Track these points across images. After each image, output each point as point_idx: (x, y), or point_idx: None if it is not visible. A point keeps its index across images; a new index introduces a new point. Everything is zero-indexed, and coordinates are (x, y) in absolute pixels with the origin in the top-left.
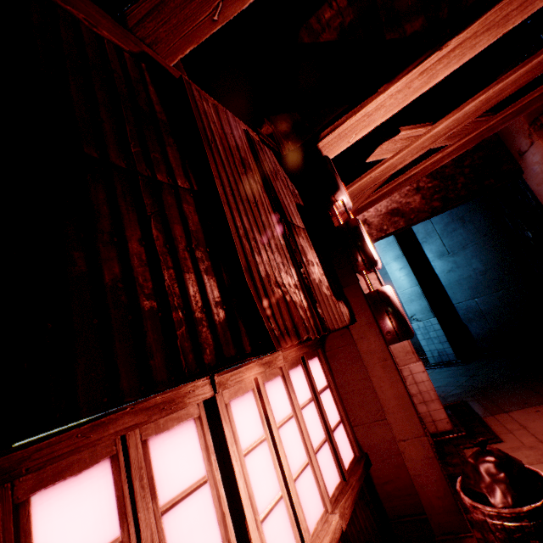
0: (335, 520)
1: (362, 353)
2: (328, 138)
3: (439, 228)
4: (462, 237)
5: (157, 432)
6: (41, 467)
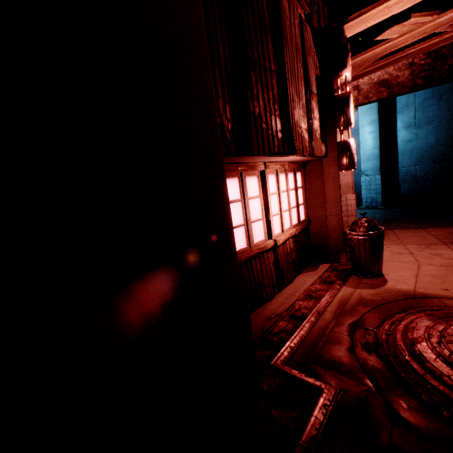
0: (294, 229)
1: (325, 174)
2: (353, 22)
3: (418, 102)
4: (432, 114)
5: (247, 176)
6: (227, 171)
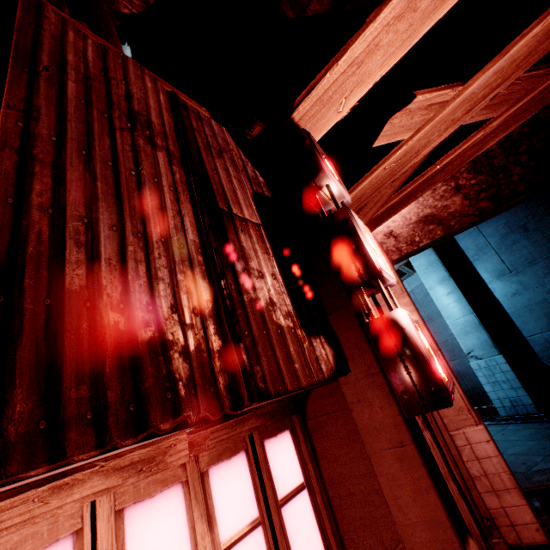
0: None
1: (361, 428)
2: (305, 105)
3: (494, 241)
4: (527, 251)
5: None
6: None
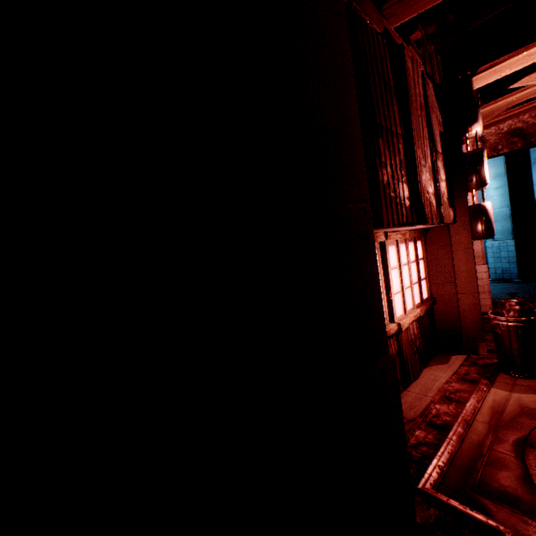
0: (418, 310)
1: (453, 243)
2: (484, 73)
3: None
4: None
5: None
6: None
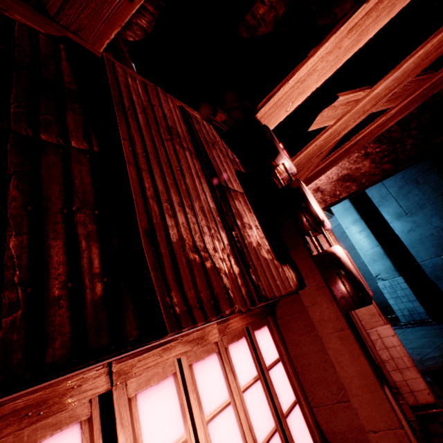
0: None
1: (315, 321)
2: (265, 108)
3: (394, 191)
4: (419, 198)
5: None
6: None
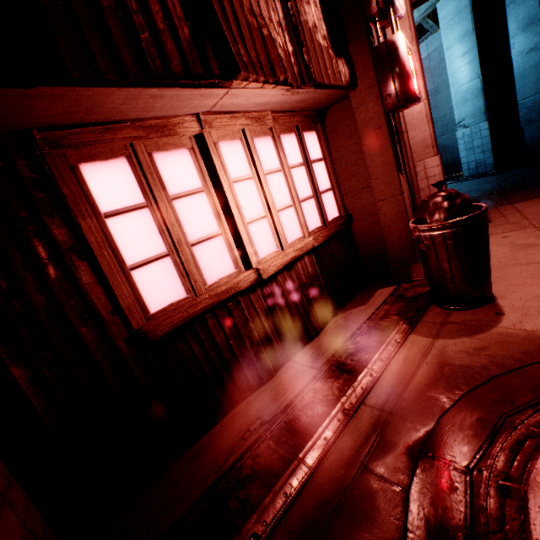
0: (308, 239)
1: (359, 123)
2: None
3: None
4: None
5: (158, 150)
6: (77, 146)
